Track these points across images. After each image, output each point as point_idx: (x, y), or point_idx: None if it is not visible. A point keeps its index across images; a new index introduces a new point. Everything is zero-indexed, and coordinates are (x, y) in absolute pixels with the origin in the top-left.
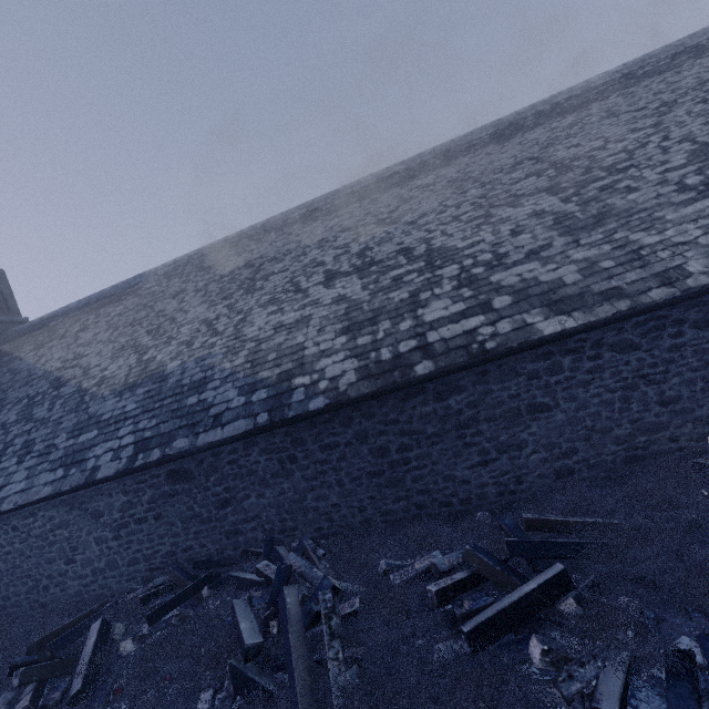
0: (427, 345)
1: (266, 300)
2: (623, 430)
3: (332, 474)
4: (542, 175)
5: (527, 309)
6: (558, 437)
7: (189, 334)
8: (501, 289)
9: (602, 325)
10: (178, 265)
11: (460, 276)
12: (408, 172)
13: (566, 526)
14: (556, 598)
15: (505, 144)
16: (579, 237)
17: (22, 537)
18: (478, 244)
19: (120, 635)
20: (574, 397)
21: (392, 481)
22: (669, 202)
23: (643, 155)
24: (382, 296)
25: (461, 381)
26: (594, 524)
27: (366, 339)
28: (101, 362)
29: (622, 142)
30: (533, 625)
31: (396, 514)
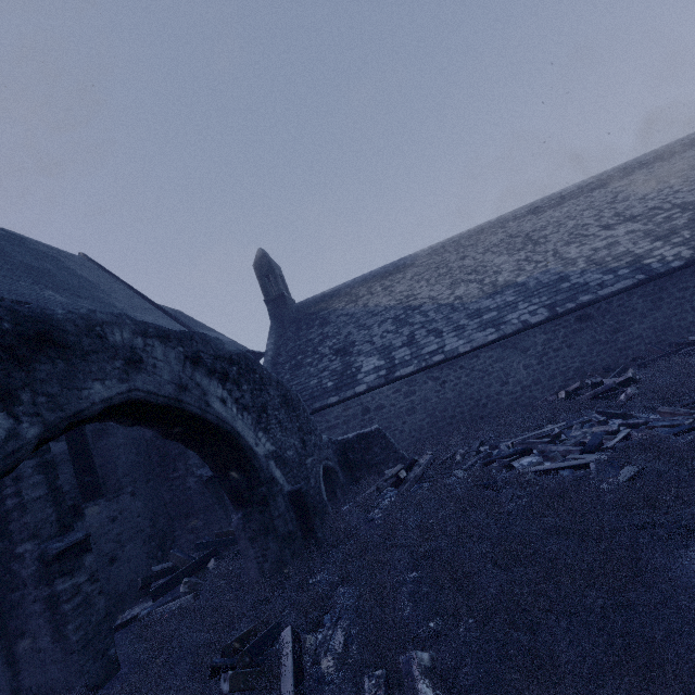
0: None
1: (563, 244)
2: None
3: (687, 305)
4: None
5: None
6: None
7: (513, 267)
8: None
9: None
10: (435, 249)
11: None
12: (600, 181)
13: None
14: None
15: (670, 161)
16: None
17: (467, 373)
18: None
19: None
20: None
21: None
22: None
23: None
24: (666, 224)
25: None
26: None
27: (678, 239)
28: (442, 292)
29: None
30: None
31: None
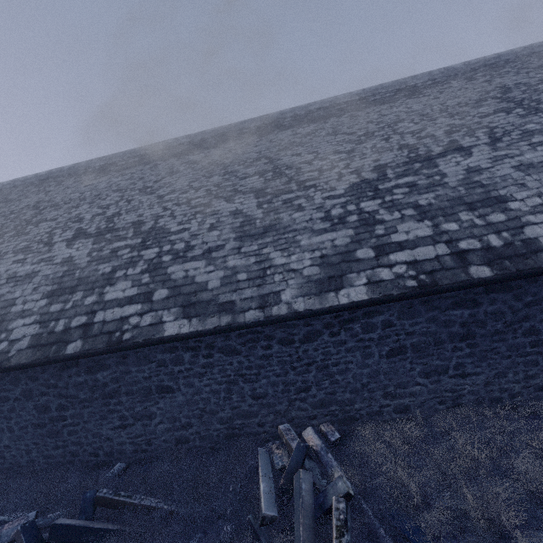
0: (91, 324)
1: (21, 247)
2: (226, 413)
3: (4, 422)
4: (263, 176)
5: (170, 306)
6: (179, 413)
7: None
8: (167, 282)
9: (207, 334)
10: None
11: (153, 260)
12: (190, 145)
13: (125, 506)
14: None
15: (263, 138)
16: (244, 244)
17: None
18: (184, 231)
19: None
20: (192, 384)
21: (52, 432)
22: (312, 228)
23: (326, 178)
24: (94, 266)
25: (107, 360)
26: (144, 506)
27: (57, 307)
28: None
29: (323, 161)
30: None
31: (55, 458)
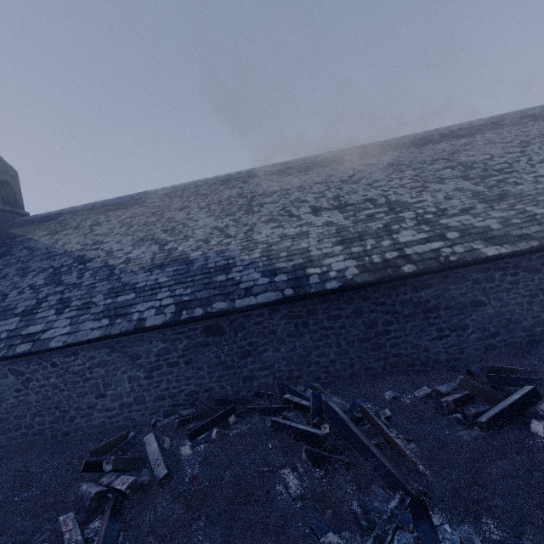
0: (406, 255)
1: (266, 219)
2: (527, 322)
3: (333, 338)
4: (454, 169)
5: (472, 241)
6: (489, 323)
7: (204, 235)
8: (449, 228)
9: (522, 253)
10: (176, 190)
11: (417, 218)
12: (355, 155)
13: (513, 372)
14: (533, 404)
15: (422, 148)
16: (493, 205)
17: (59, 373)
18: (423, 201)
19: (168, 446)
20: (500, 298)
21: (376, 346)
22: None
23: (519, 166)
24: (362, 224)
25: (430, 280)
26: (530, 371)
27: (358, 249)
28: (123, 248)
29: (502, 158)
30: (522, 419)
31: (375, 370)
